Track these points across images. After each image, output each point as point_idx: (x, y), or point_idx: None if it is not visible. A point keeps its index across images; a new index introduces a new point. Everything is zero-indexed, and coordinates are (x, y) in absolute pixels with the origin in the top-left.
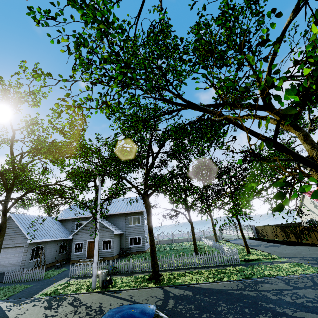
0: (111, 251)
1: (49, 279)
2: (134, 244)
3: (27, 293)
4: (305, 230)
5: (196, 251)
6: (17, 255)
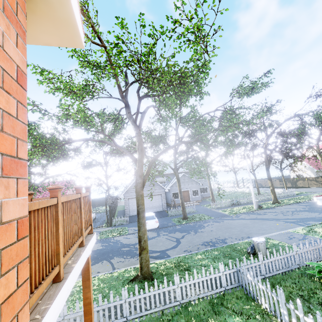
0: (199, 197)
1: (200, 211)
2: (203, 192)
3: (217, 215)
4: (301, 180)
5: (259, 192)
6: (157, 201)
